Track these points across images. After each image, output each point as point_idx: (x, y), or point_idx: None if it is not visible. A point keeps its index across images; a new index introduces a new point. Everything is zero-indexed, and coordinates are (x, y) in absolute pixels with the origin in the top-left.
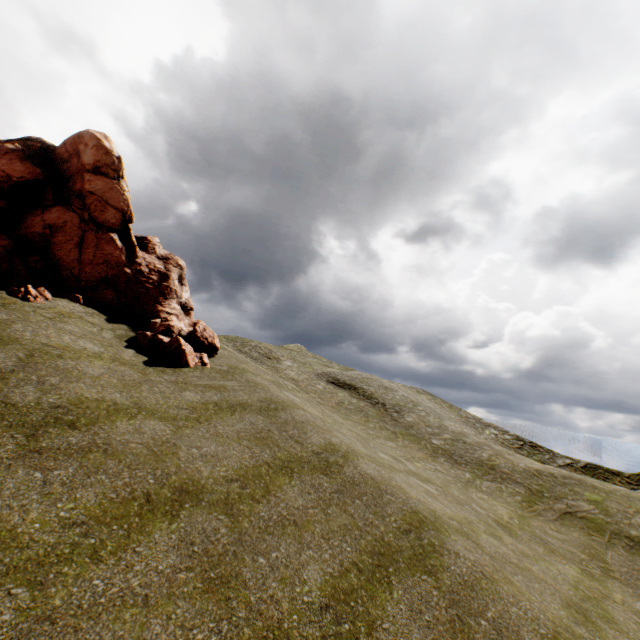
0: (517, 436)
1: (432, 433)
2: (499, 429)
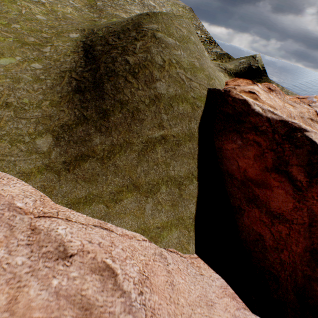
0: (210, 37)
1: (104, 2)
2: (204, 33)
